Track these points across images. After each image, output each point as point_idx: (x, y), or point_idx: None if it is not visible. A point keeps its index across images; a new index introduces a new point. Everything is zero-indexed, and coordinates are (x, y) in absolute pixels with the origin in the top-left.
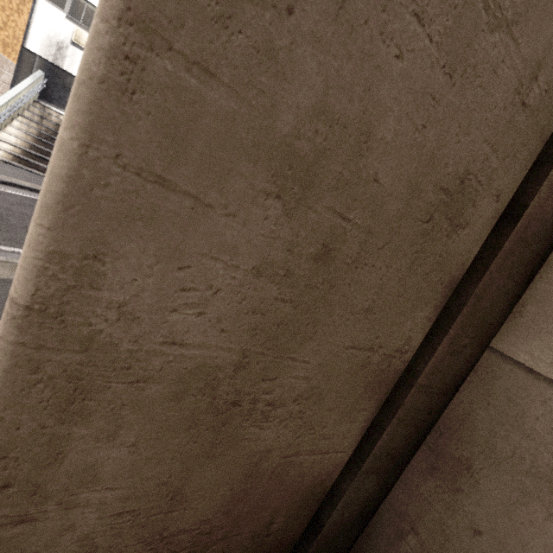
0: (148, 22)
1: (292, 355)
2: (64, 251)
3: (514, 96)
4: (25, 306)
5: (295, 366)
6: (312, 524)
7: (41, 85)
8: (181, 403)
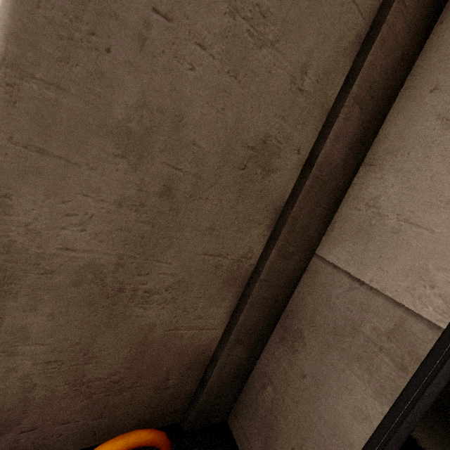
0: (17, 65)
1: (157, 258)
2: None
3: (291, 86)
4: None
5: (161, 266)
6: (201, 382)
7: None
8: (79, 289)
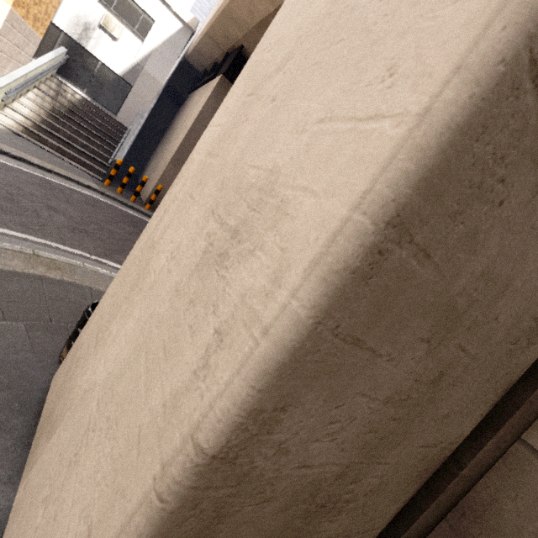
0: (406, 223)
1: (380, 460)
2: (262, 407)
3: None
4: (212, 455)
5: (377, 468)
6: None
7: (62, 61)
8: (285, 513)
